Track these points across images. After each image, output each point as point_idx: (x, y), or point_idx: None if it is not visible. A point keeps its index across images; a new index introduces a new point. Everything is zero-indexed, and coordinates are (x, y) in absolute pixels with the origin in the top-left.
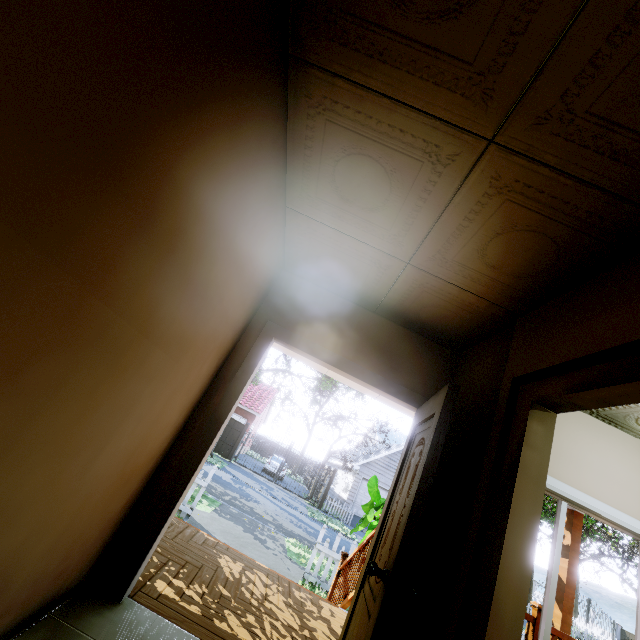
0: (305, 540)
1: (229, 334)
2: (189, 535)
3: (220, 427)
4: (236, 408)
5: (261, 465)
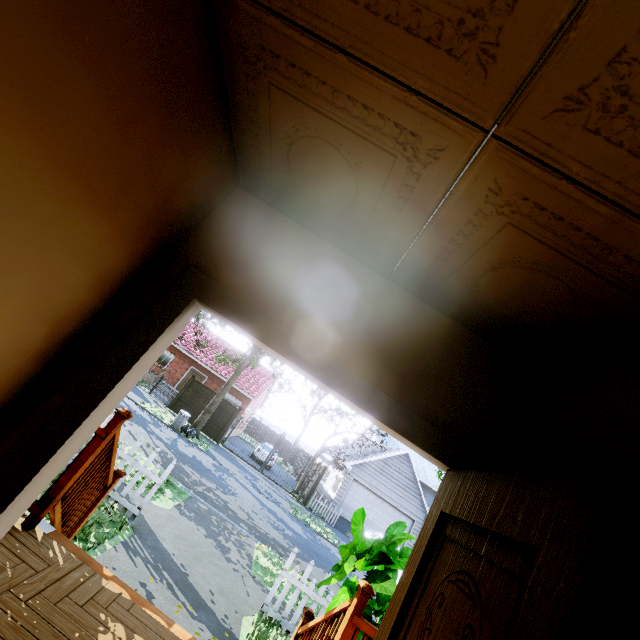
0: (279, 546)
1: (74, 272)
2: (71, 585)
3: (45, 461)
4: (232, 389)
5: (249, 452)
